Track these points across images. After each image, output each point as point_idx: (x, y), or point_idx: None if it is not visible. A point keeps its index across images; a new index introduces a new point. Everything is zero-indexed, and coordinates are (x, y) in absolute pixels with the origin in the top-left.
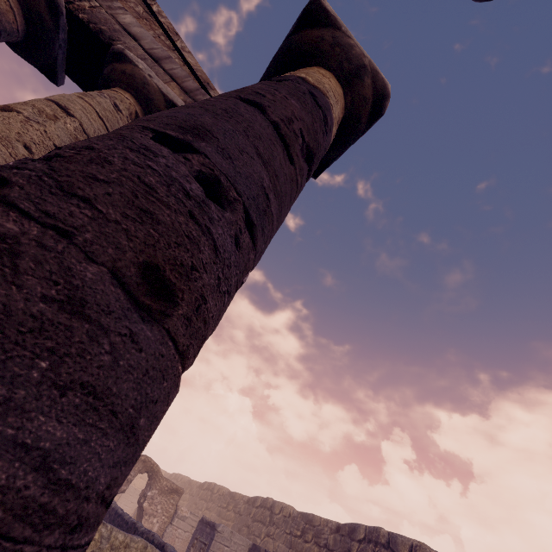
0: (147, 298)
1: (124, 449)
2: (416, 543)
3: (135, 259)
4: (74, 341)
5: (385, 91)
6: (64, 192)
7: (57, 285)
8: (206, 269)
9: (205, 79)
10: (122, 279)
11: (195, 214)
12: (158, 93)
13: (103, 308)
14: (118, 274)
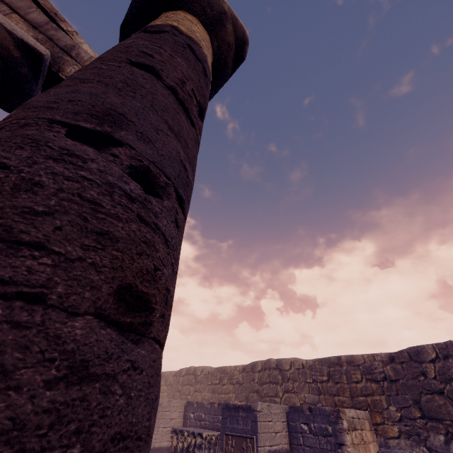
0: (126, 317)
1: (146, 452)
2: (293, 360)
3: (111, 289)
4: (93, 408)
5: (245, 37)
6: (5, 243)
7: (53, 361)
8: (164, 264)
9: (51, 9)
10: (104, 314)
11: (142, 215)
12: (0, 29)
13: (103, 357)
14: (100, 312)
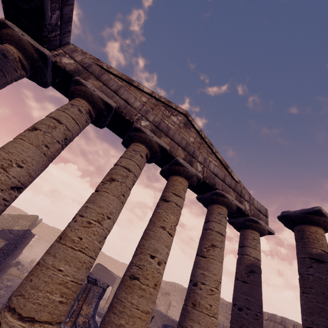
0: None
1: None
2: (296, 324)
3: None
4: None
5: None
6: None
7: None
8: None
9: (225, 163)
10: None
11: None
12: (235, 206)
13: None
14: None
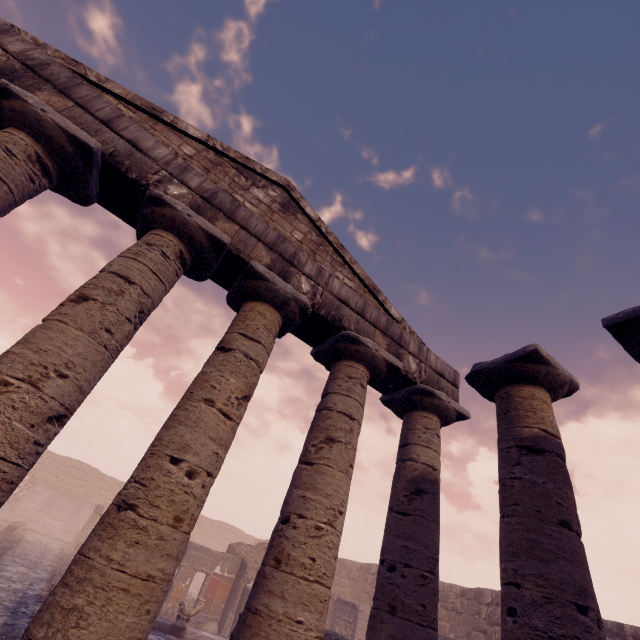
0: None
1: None
2: None
3: None
4: None
5: (576, 388)
6: None
7: None
8: None
9: (372, 285)
10: None
11: None
12: (382, 361)
13: None
14: None
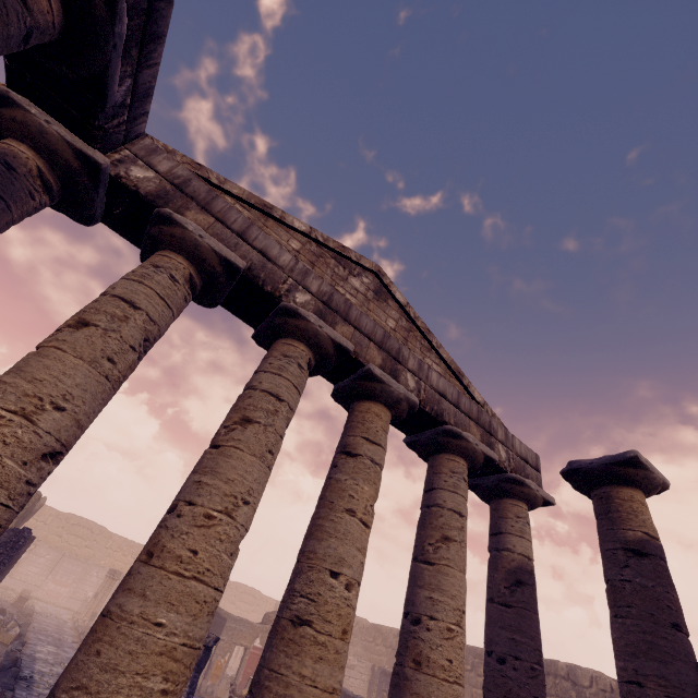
0: None
1: None
2: (595, 675)
3: None
4: None
5: (667, 488)
6: None
7: None
8: None
9: (457, 369)
10: None
11: None
12: (481, 454)
13: None
14: None
